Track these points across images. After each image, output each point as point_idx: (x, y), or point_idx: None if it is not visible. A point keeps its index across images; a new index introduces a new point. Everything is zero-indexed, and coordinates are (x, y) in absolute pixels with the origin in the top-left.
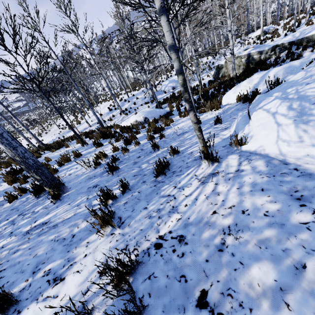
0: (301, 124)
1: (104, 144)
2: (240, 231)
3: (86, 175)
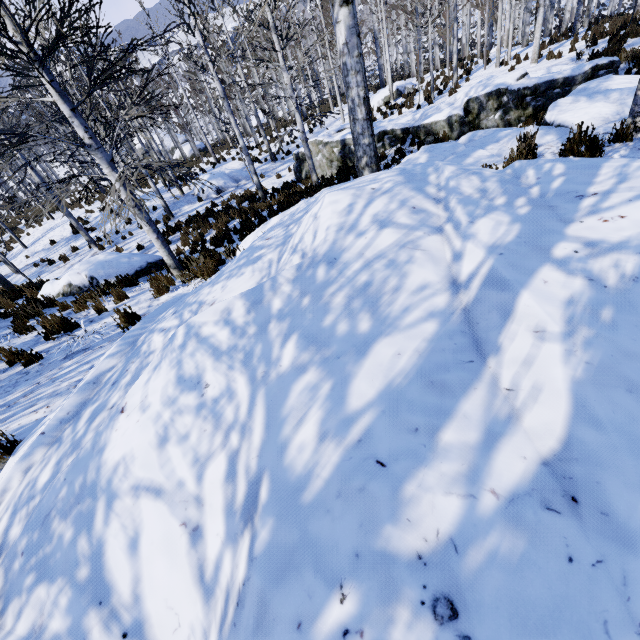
0: (43, 447)
1: None
2: None
3: None
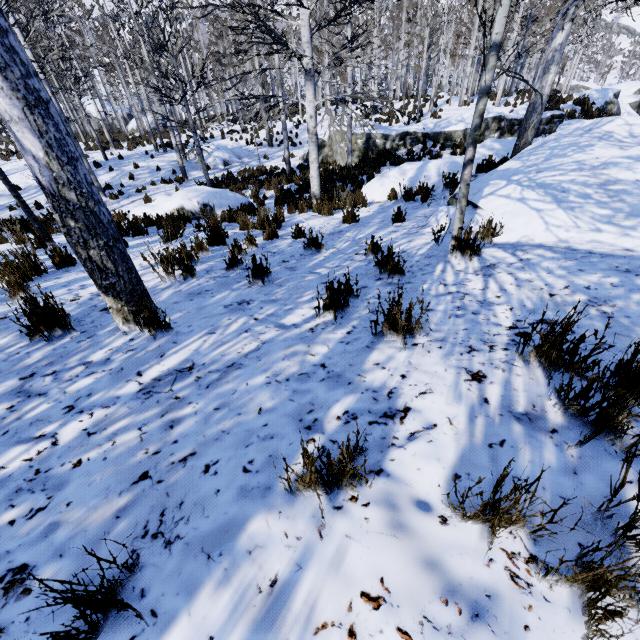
0: (567, 210)
1: (128, 245)
2: (607, 301)
3: (173, 292)
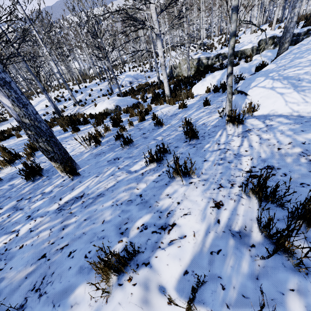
0: (300, 92)
1: (80, 130)
2: None
3: (89, 154)
